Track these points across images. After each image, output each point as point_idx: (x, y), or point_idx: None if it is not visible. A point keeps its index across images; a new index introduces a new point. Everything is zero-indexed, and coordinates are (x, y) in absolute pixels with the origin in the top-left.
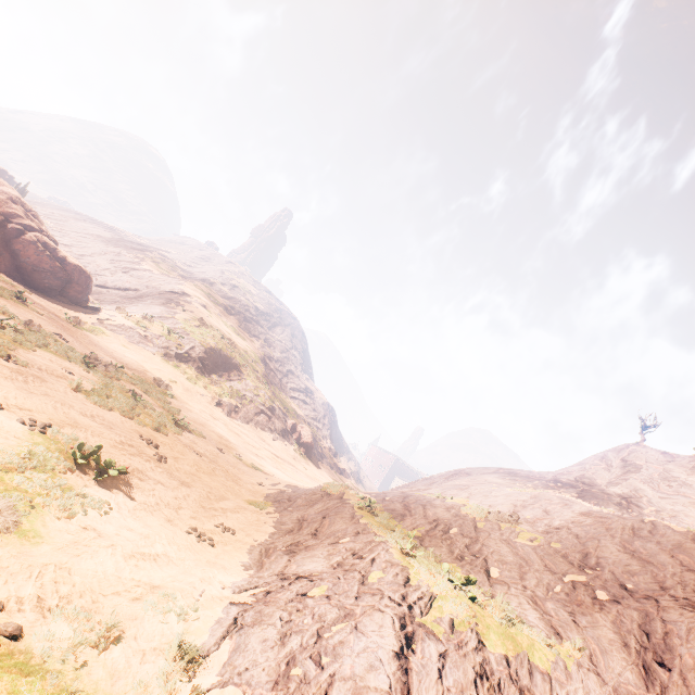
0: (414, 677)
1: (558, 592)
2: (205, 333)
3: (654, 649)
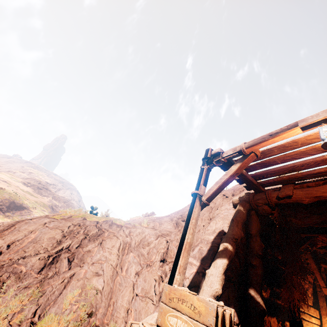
0: (22, 223)
1: (153, 219)
2: (3, 192)
3: (182, 218)
